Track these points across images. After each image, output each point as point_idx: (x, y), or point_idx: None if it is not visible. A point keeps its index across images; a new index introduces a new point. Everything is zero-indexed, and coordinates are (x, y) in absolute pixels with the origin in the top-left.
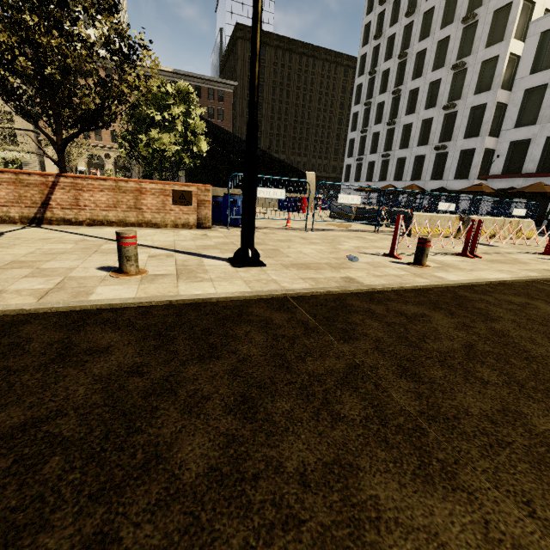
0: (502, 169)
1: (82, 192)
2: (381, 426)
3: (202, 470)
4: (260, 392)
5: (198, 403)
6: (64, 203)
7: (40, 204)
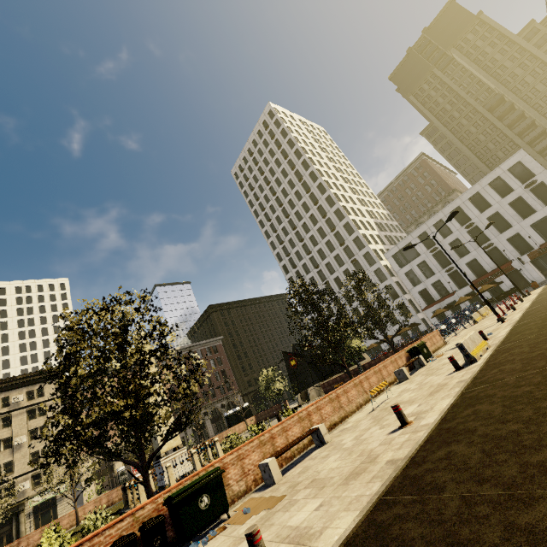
0: (425, 304)
1: (425, 343)
2: None
3: None
4: None
5: None
6: None
7: None
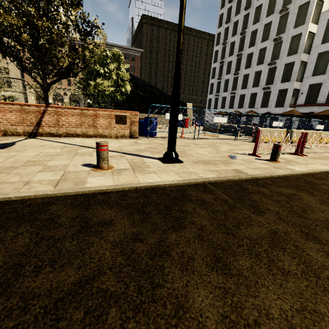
0: (304, 101)
1: (61, 116)
2: (316, 278)
3: (217, 317)
4: (224, 253)
5: (188, 262)
6: (50, 123)
7: (35, 124)
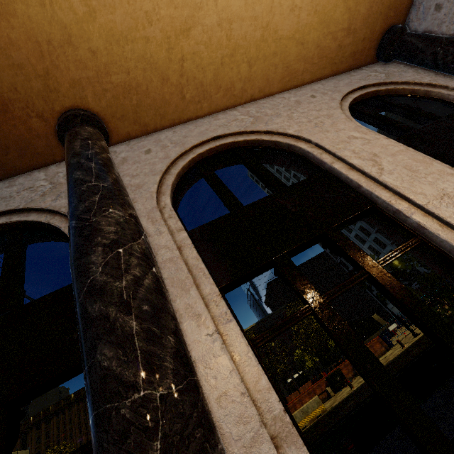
0: None
1: None
2: None
3: None
4: None
5: None
6: None
7: (352, 369)
